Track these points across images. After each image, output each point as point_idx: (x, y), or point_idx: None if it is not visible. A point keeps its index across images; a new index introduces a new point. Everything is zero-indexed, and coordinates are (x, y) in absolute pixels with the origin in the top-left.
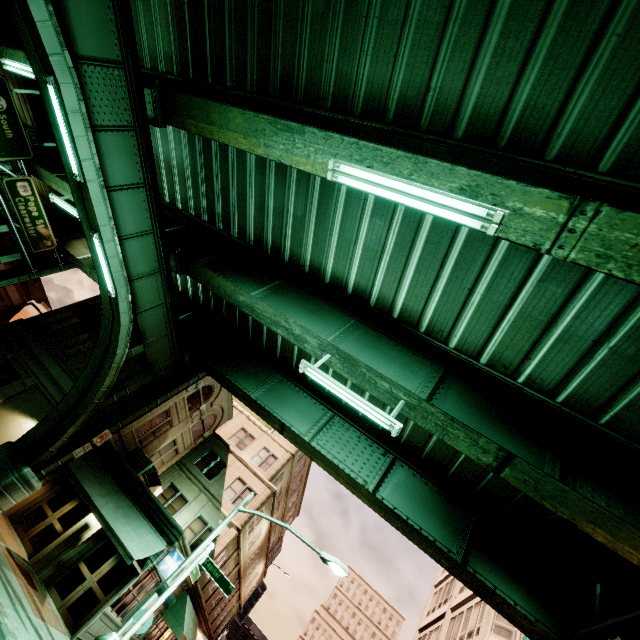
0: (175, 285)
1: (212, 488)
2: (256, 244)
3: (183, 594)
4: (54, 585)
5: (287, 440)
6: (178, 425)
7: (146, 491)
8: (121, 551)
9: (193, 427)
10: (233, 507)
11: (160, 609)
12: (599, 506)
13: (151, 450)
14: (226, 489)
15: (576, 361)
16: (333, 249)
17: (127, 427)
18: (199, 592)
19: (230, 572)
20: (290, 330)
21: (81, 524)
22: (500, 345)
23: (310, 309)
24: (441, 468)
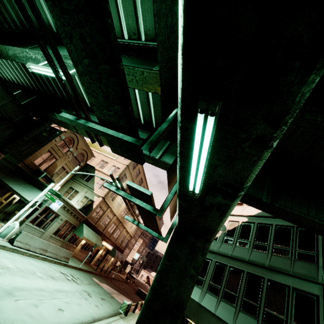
0: (23, 84)
1: (89, 185)
2: (22, 27)
3: (81, 224)
4: (5, 220)
5: (124, 160)
6: (60, 159)
7: (39, 181)
8: (23, 199)
9: (71, 160)
10: (99, 190)
11: (70, 229)
12: (155, 70)
13: (50, 172)
14: (95, 184)
15: (152, 2)
16: (42, 2)
17: (27, 160)
18: (93, 224)
19: (112, 219)
20: (32, 58)
21: (12, 198)
22: (125, 18)
23: (50, 50)
24: (150, 124)
